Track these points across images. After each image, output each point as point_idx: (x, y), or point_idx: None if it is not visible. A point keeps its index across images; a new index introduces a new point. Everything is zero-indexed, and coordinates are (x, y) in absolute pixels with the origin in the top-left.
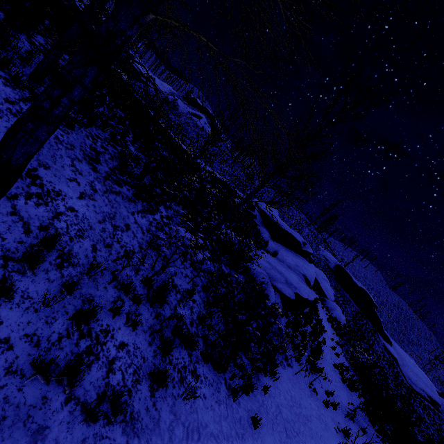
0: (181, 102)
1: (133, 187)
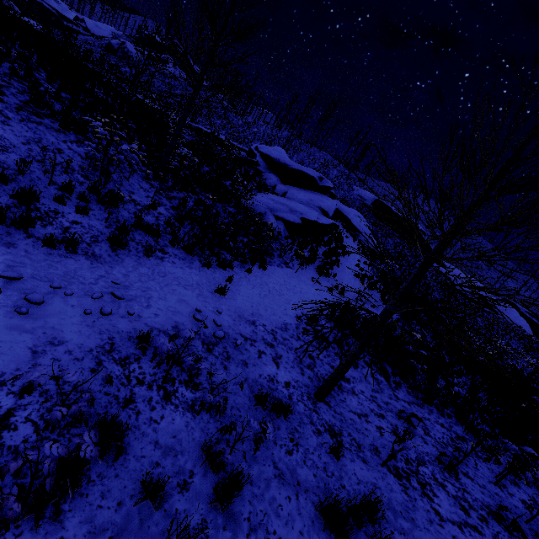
0: (132, 45)
1: (58, 120)
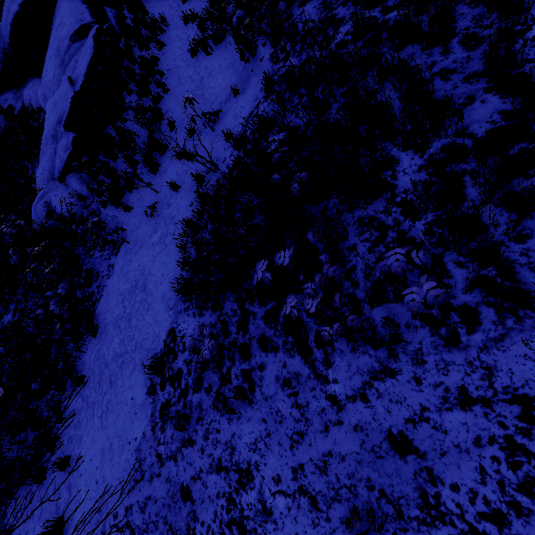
0: None
1: None
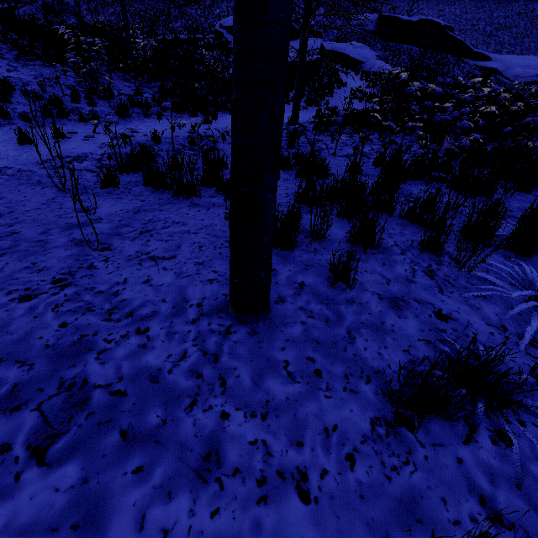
0: None
1: (44, 59)
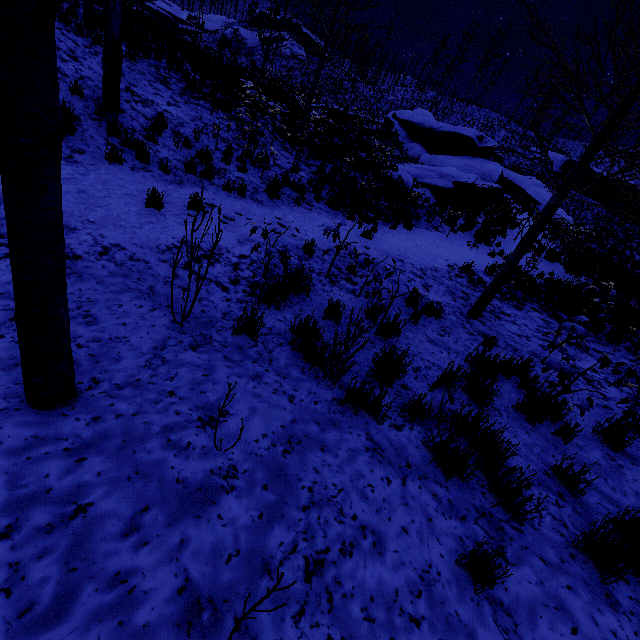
0: (245, 30)
1: (209, 101)
